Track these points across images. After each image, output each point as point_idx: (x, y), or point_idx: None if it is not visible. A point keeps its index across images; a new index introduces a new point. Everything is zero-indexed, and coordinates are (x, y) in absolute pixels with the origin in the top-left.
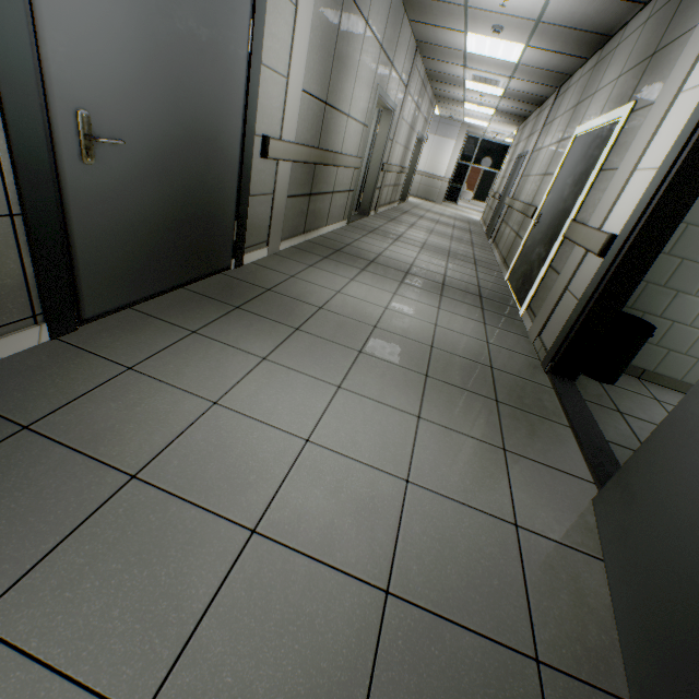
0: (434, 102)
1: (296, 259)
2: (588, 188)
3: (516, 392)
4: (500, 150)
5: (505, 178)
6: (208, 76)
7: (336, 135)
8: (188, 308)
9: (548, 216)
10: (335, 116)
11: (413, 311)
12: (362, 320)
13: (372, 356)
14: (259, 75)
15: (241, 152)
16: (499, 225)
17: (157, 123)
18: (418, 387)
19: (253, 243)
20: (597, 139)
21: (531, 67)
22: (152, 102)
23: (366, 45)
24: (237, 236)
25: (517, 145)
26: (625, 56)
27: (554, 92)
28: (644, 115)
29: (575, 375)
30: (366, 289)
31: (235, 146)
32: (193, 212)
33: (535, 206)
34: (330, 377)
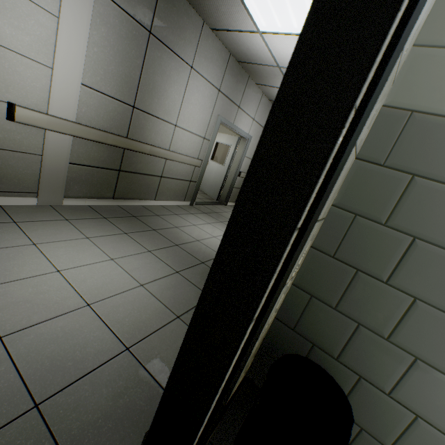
0: None
1: (65, 212)
2: None
3: None
4: None
5: None
6: None
7: (159, 135)
8: None
9: None
10: (154, 120)
11: (91, 281)
12: None
13: None
14: None
15: None
16: None
17: None
18: None
19: (8, 189)
20: None
21: None
22: None
23: (194, 83)
24: None
25: None
26: None
27: None
28: None
29: None
30: (81, 248)
31: None
32: None
33: None
34: None
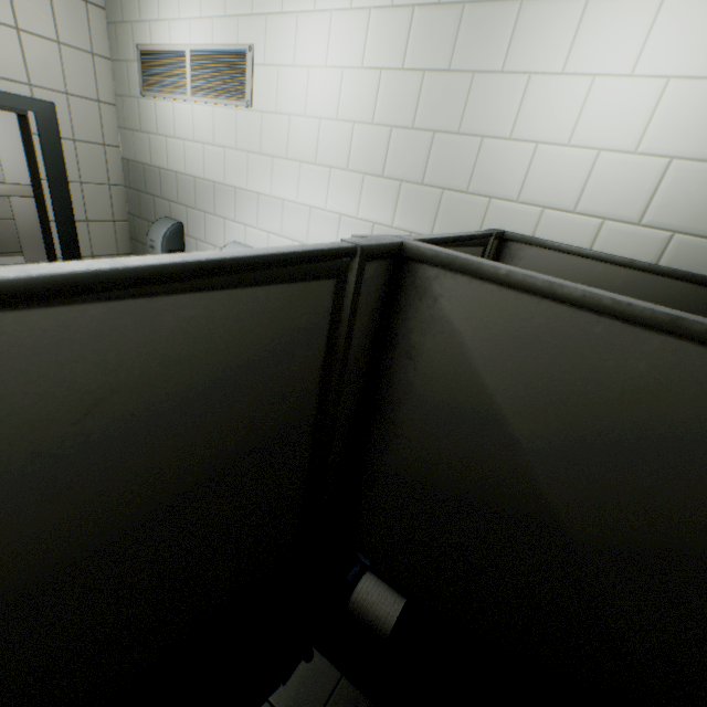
0: None
1: None
2: None
3: None
4: None
5: None
6: None
7: None
8: None
9: None
10: None
11: None
12: None
13: None
14: None
15: None
16: None
17: None
18: None
19: None
20: None
21: None
22: None
23: None
24: None
25: None
26: None
27: None
28: None
29: None
30: None
31: None
32: None
33: None
34: None
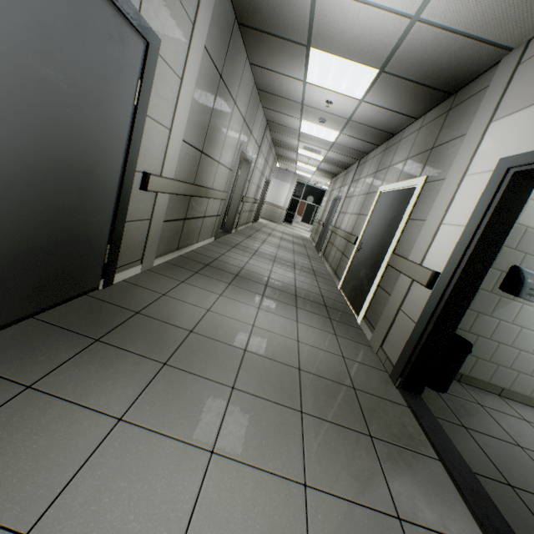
0: (276, 158)
1: (169, 275)
2: (401, 230)
3: (382, 419)
4: (319, 192)
5: (326, 211)
6: (88, 117)
7: (209, 175)
8: (31, 347)
9: (369, 245)
10: (209, 161)
11: (277, 327)
12: (232, 343)
13: (246, 392)
14: (144, 124)
15: (120, 184)
16: (326, 244)
17: (16, 152)
18: (297, 431)
19: (127, 262)
20: (400, 196)
21: (342, 145)
22: (10, 130)
23: (234, 117)
24: (109, 258)
25: (332, 191)
26: (408, 147)
27: (356, 162)
28: (437, 186)
29: (420, 389)
30: (234, 305)
31: (114, 179)
32: (56, 239)
33: (356, 236)
34: (201, 436)
